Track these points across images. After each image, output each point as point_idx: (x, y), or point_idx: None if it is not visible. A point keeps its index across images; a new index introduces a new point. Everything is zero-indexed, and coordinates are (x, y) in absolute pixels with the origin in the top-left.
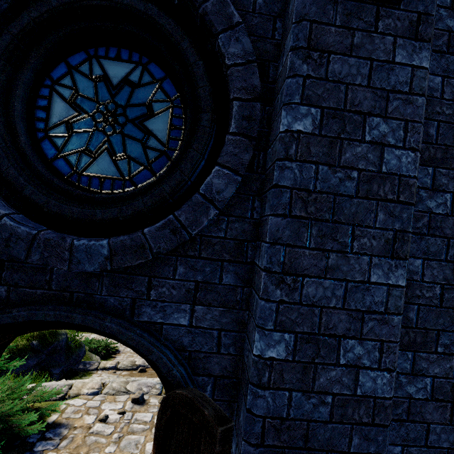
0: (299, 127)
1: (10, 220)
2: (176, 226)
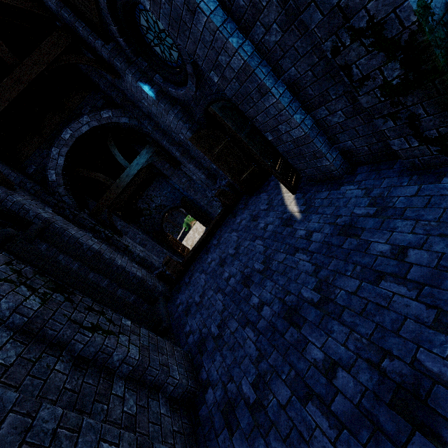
0: (148, 8)
1: (181, 92)
2: (186, 61)
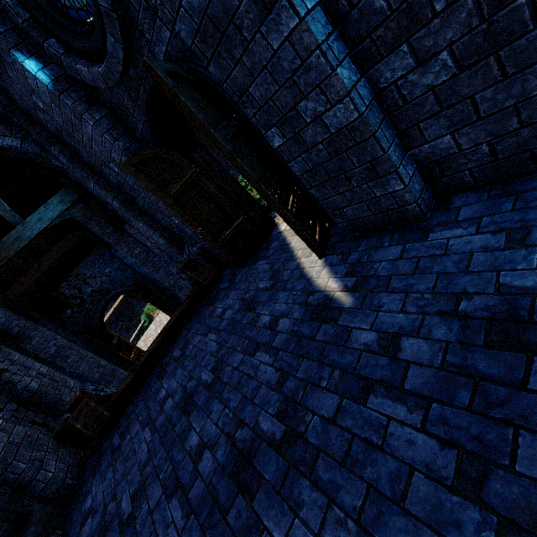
0: None
1: (100, 69)
2: None
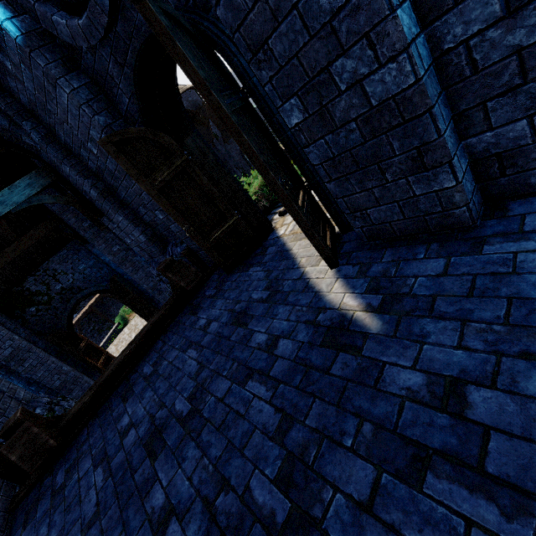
0: None
1: (80, 21)
2: None
